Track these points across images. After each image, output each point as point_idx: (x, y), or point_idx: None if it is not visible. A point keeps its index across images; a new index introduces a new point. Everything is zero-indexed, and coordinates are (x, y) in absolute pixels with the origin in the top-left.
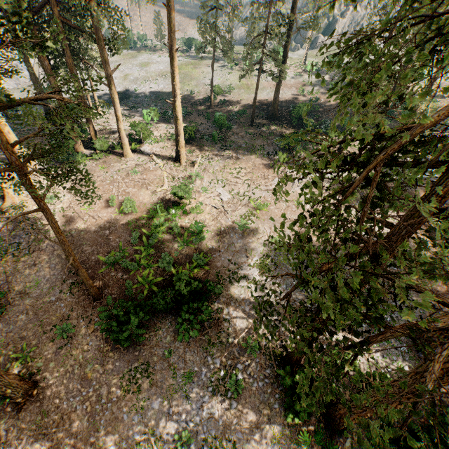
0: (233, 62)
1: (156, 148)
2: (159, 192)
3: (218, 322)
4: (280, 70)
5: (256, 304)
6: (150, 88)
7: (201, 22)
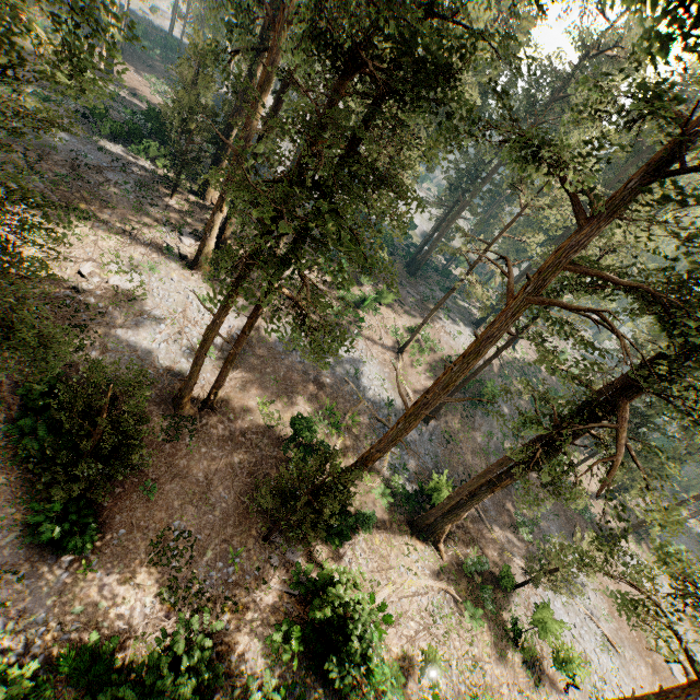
0: None
1: None
2: None
3: None
4: None
5: None
6: None
7: None
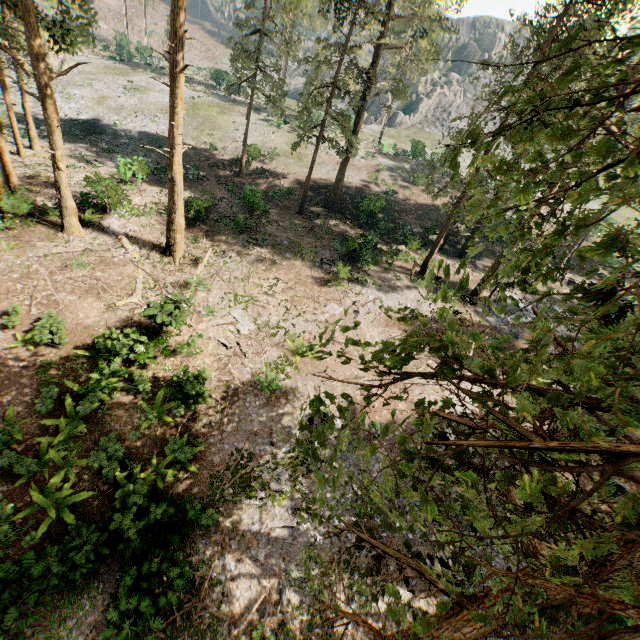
0: (281, 116)
1: (132, 225)
2: (122, 307)
3: (200, 590)
4: (348, 143)
5: (279, 543)
6: (143, 126)
7: (237, 47)
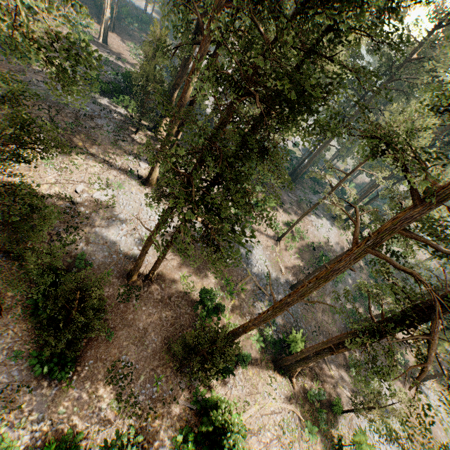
0: None
1: None
2: None
3: None
4: None
5: None
6: None
7: None
